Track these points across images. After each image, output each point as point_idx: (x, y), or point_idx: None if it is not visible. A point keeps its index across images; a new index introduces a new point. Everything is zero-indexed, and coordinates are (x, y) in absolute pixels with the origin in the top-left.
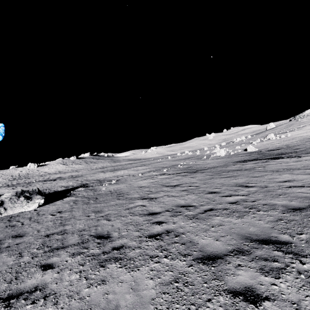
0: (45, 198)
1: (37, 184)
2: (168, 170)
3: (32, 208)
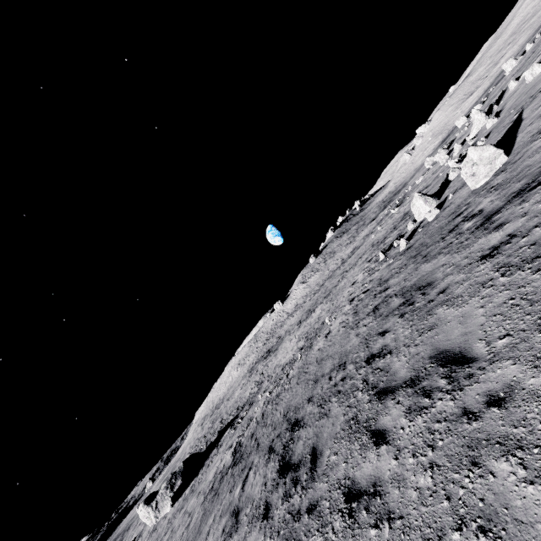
0: (177, 490)
1: (253, 375)
2: (271, 393)
3: (168, 509)
